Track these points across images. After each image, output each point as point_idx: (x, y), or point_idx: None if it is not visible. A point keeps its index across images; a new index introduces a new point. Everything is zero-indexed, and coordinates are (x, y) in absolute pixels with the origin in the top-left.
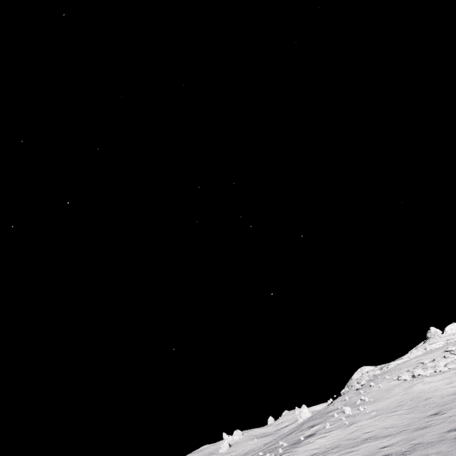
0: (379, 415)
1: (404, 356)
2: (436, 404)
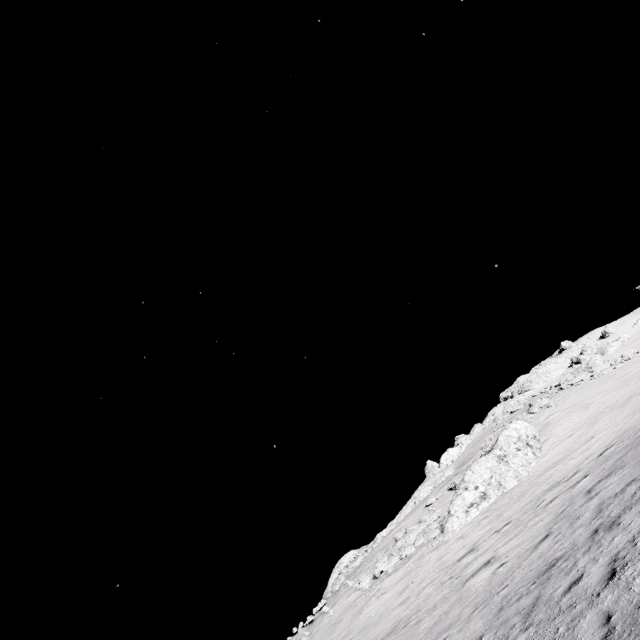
0: None
1: (394, 520)
2: None
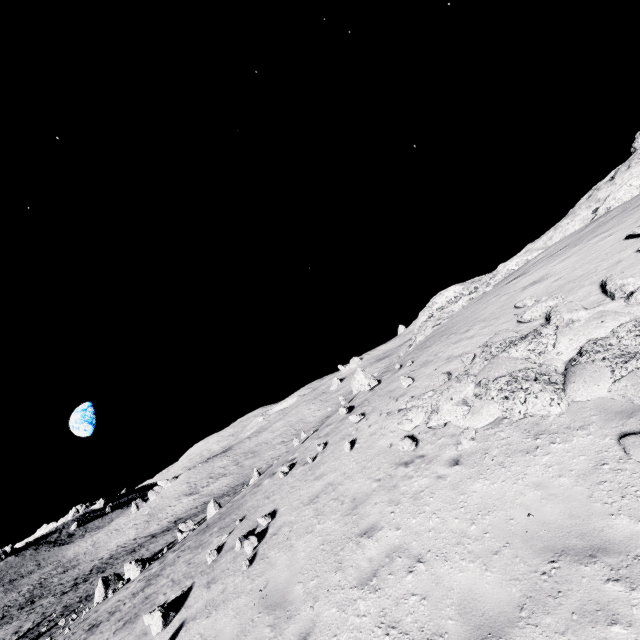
0: None
1: (538, 241)
2: None
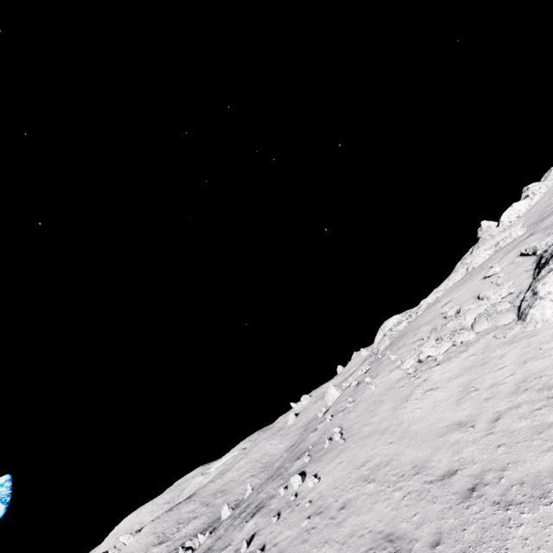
0: (301, 545)
1: (440, 287)
2: (388, 552)
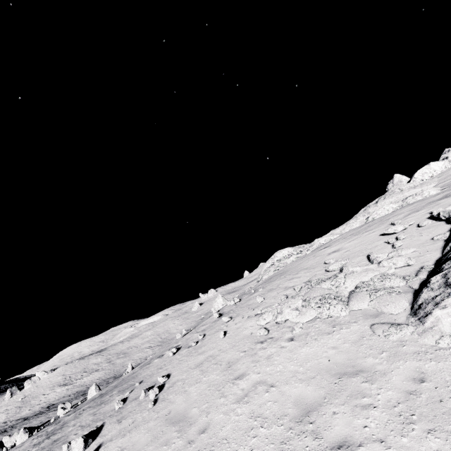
0: None
1: (337, 229)
2: None
